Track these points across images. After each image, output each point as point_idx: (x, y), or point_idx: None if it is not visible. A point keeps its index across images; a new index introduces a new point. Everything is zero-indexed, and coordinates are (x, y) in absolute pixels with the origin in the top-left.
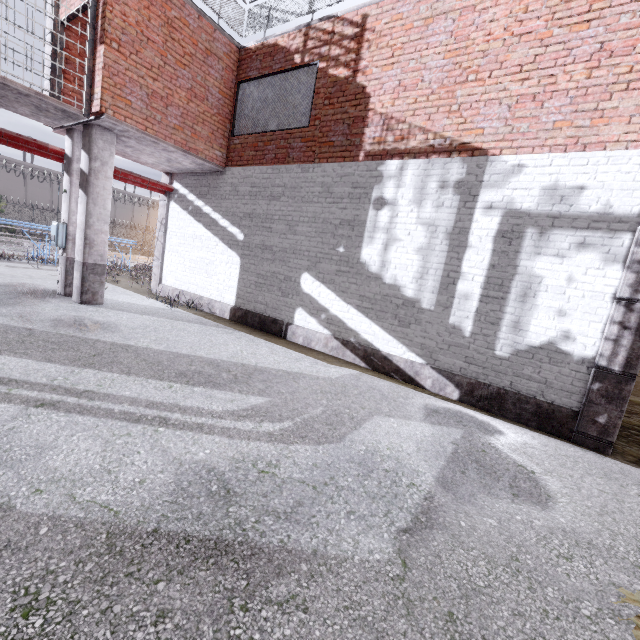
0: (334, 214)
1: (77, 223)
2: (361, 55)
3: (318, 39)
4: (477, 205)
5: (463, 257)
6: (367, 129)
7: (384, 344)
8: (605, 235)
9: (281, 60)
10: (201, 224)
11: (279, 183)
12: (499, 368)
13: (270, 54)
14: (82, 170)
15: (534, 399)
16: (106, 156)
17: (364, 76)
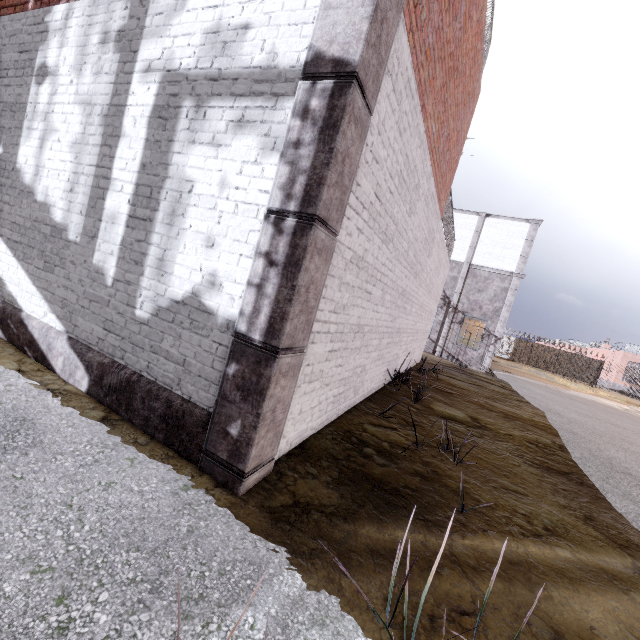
0: None
1: None
2: None
3: None
4: (136, 67)
5: (115, 153)
6: None
7: (27, 300)
8: (267, 104)
9: None
10: None
11: None
12: (138, 338)
13: None
14: None
15: (169, 392)
16: None
17: None
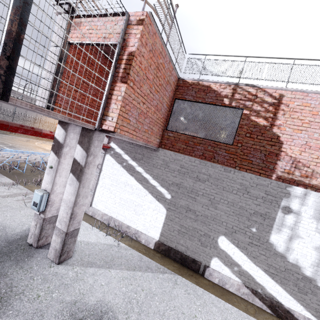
0: (249, 205)
1: (63, 198)
2: (277, 116)
3: (244, 95)
4: None
5: None
6: (279, 162)
7: (286, 300)
8: None
9: (212, 97)
10: (133, 177)
11: (205, 172)
12: None
13: (204, 90)
14: (76, 160)
15: None
16: (97, 150)
17: (279, 129)
